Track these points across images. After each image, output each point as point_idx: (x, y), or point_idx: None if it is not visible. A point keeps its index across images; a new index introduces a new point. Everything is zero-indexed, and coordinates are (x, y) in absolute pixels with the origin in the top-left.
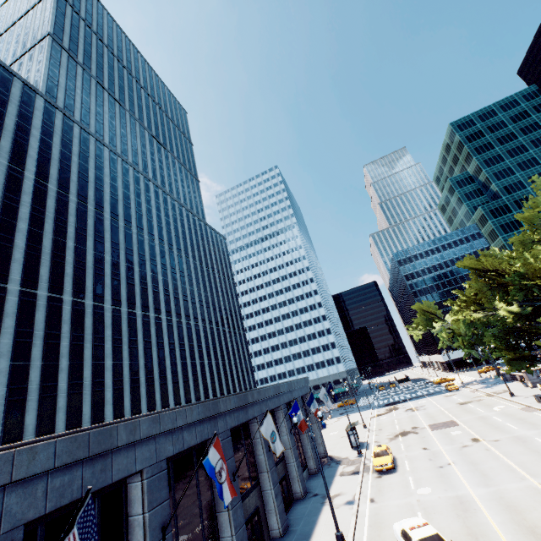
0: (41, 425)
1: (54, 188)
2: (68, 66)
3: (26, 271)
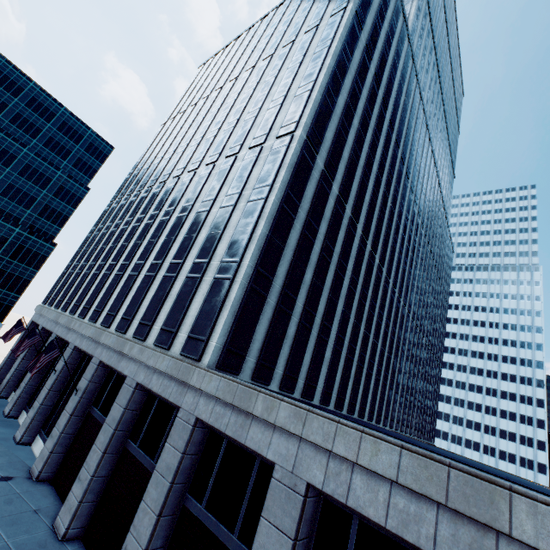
0: (341, 387)
1: (393, 138)
2: (423, 12)
3: (367, 217)
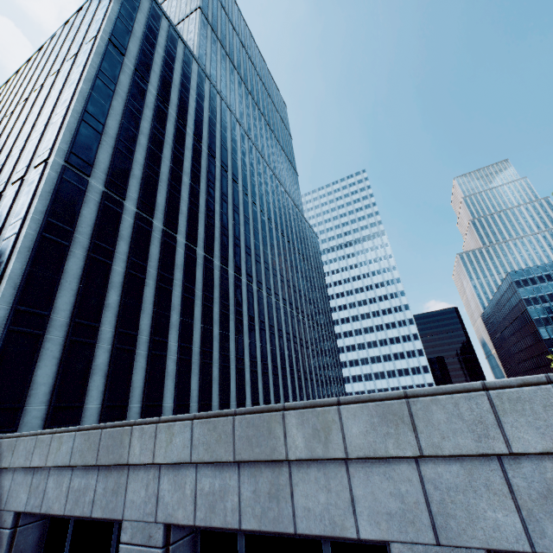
0: (202, 393)
1: (205, 150)
2: (211, 39)
3: (189, 226)
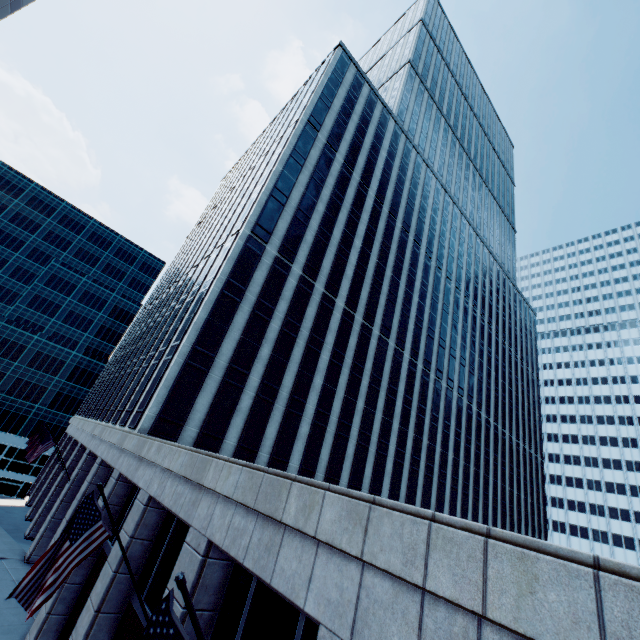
0: (331, 467)
1: (386, 211)
2: (417, 91)
3: (351, 290)
